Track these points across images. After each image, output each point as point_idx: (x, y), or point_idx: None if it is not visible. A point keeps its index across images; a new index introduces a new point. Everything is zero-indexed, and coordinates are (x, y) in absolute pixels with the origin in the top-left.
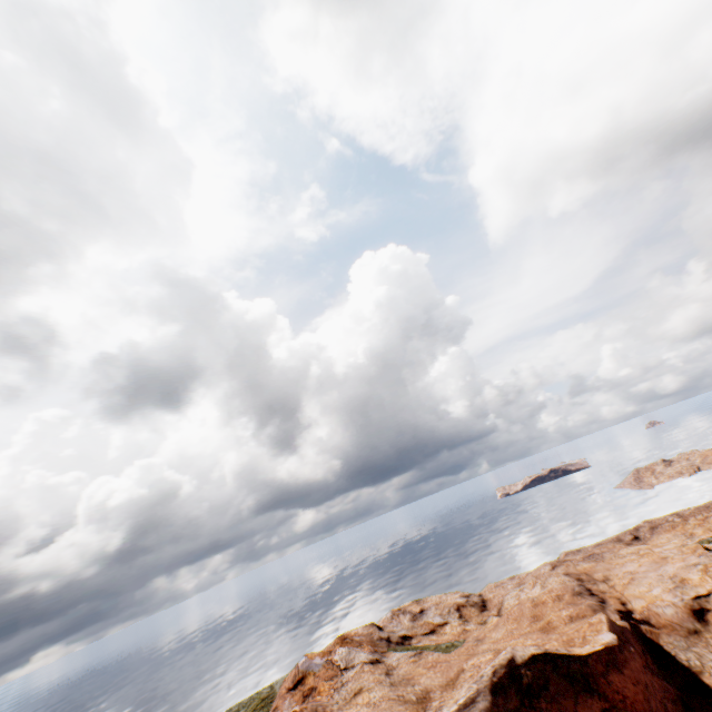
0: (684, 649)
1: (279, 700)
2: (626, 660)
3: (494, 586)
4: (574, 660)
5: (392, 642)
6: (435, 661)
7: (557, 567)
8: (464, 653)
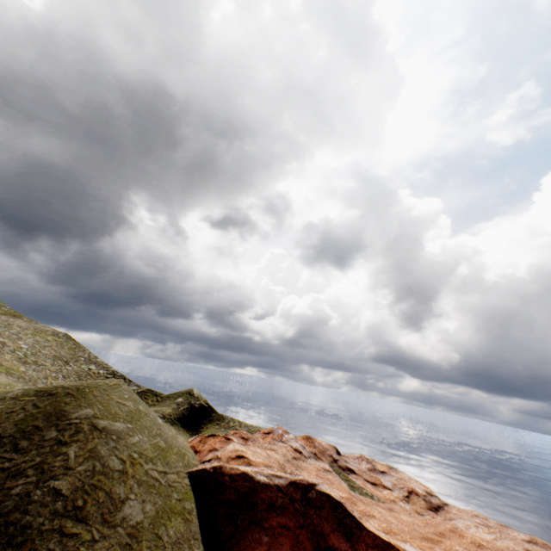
0: None
1: (257, 432)
2: None
3: (472, 514)
4: (352, 520)
5: (336, 463)
6: (327, 478)
7: (533, 545)
8: (365, 500)
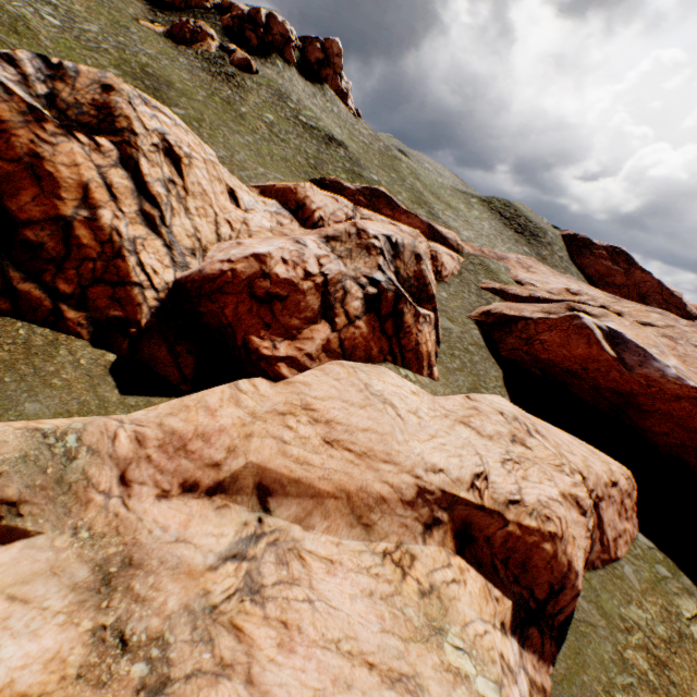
0: None
1: None
2: (646, 275)
3: None
4: (632, 261)
5: None
6: None
7: None
8: None
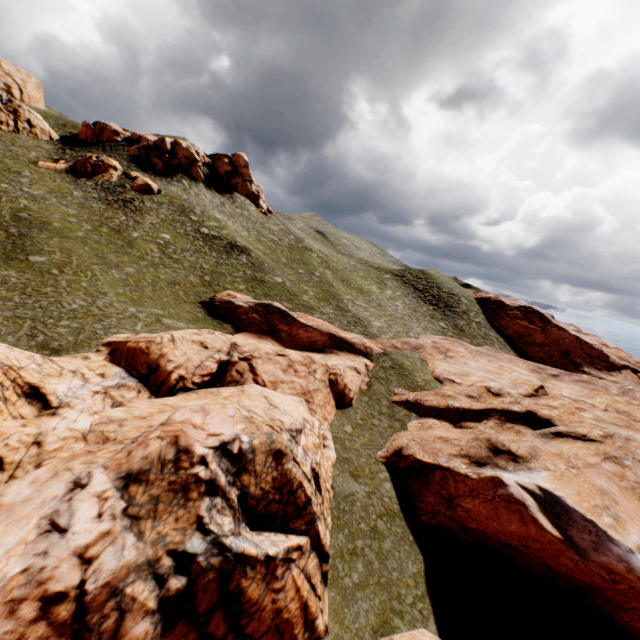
0: (625, 378)
1: None
2: (563, 332)
3: None
4: (546, 319)
5: None
6: None
7: None
8: None
